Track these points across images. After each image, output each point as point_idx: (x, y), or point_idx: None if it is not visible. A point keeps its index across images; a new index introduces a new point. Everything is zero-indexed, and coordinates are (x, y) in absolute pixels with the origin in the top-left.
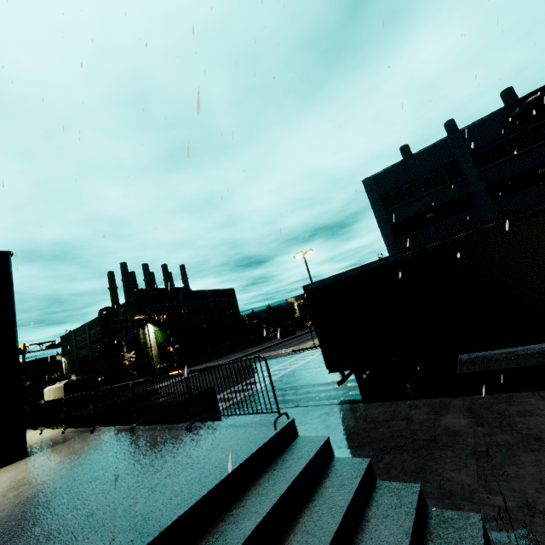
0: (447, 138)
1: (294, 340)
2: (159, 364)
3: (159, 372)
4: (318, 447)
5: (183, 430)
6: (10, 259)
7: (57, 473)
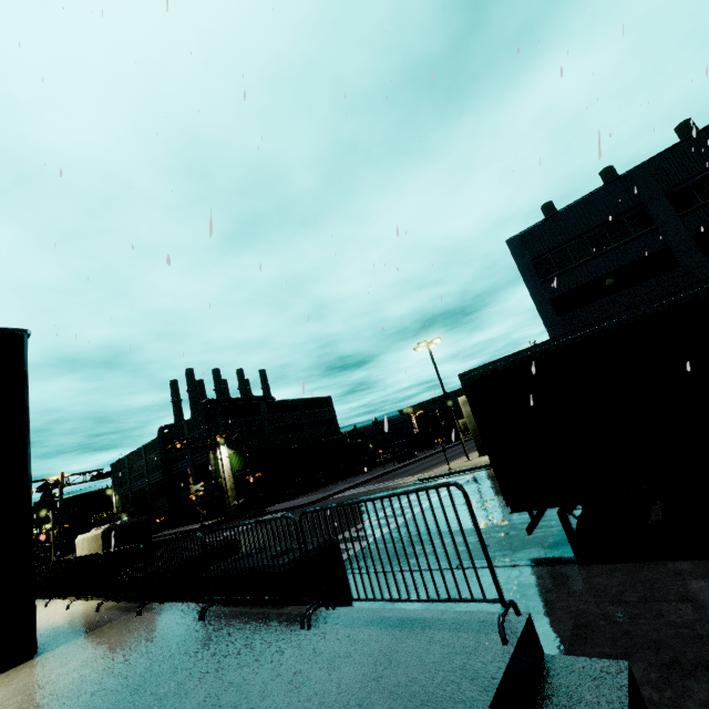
0: (627, 174)
1: (416, 464)
2: (235, 499)
3: (235, 511)
4: (621, 694)
5: (294, 623)
6: (25, 341)
7: (69, 707)
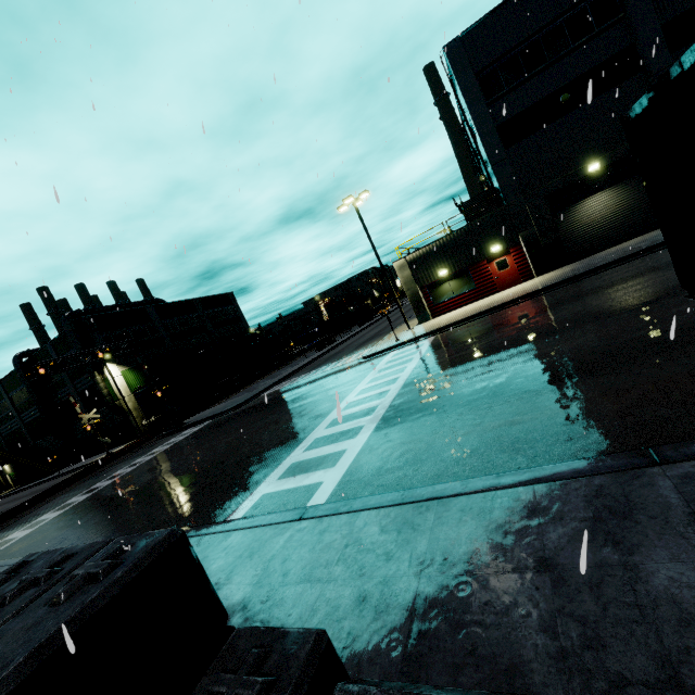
0: None
1: (341, 347)
2: (144, 419)
3: (147, 430)
4: None
5: None
6: None
7: None
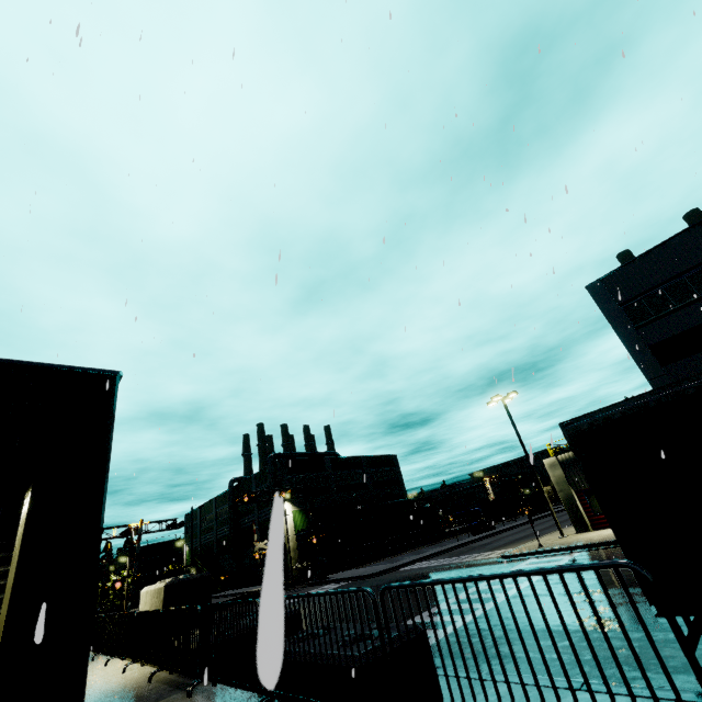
0: None
1: (495, 537)
2: (297, 561)
3: (297, 575)
4: None
5: None
6: (117, 382)
7: None
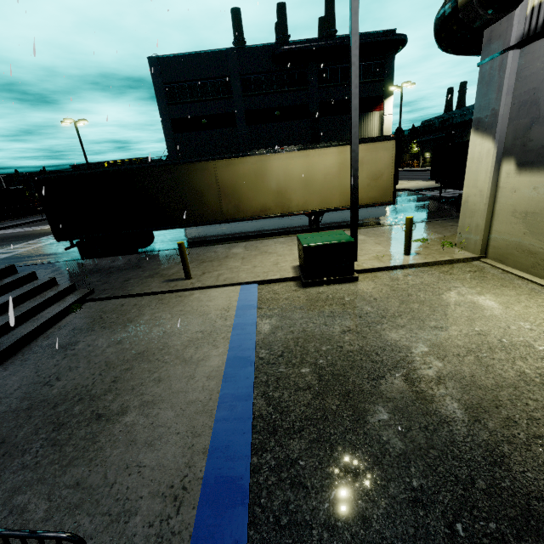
0: (227, 50)
1: None
2: None
3: None
4: (4, 267)
5: None
6: None
7: None
